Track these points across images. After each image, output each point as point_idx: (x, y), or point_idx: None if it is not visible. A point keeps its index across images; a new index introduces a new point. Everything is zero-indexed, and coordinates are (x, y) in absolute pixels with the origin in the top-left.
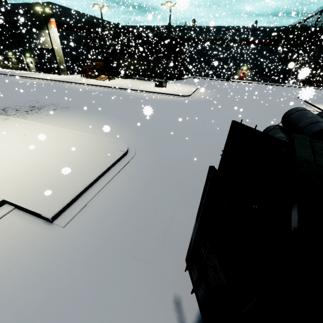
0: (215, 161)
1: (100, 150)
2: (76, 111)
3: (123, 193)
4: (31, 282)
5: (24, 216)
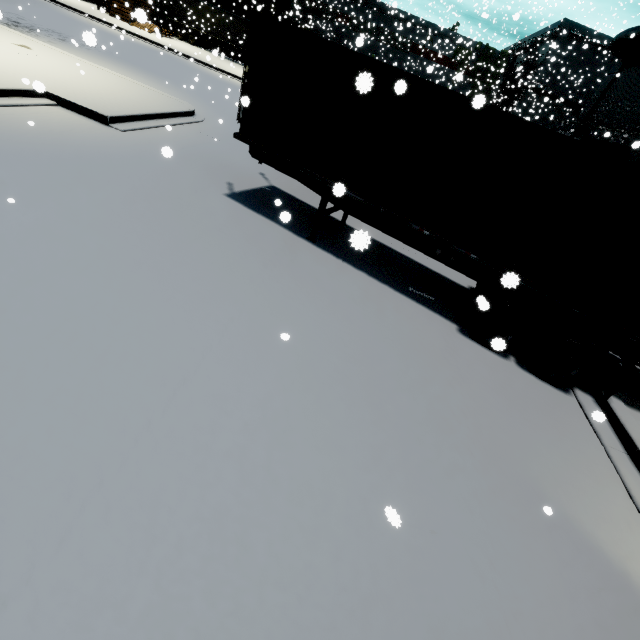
0: None
1: (157, 99)
2: (104, 55)
3: (187, 136)
4: (101, 143)
5: (73, 113)
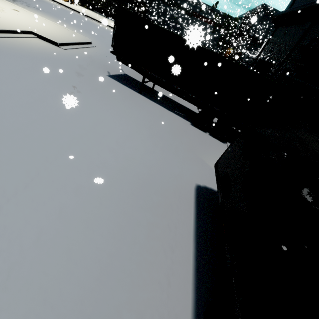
0: None
1: (75, 36)
2: (48, 14)
3: (90, 52)
4: (58, 53)
5: (44, 41)
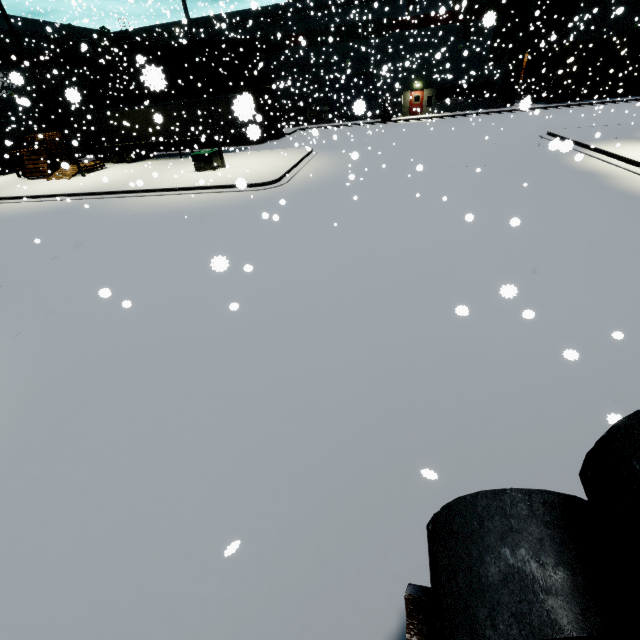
0: (255, 555)
1: None
2: None
3: None
4: None
5: None
